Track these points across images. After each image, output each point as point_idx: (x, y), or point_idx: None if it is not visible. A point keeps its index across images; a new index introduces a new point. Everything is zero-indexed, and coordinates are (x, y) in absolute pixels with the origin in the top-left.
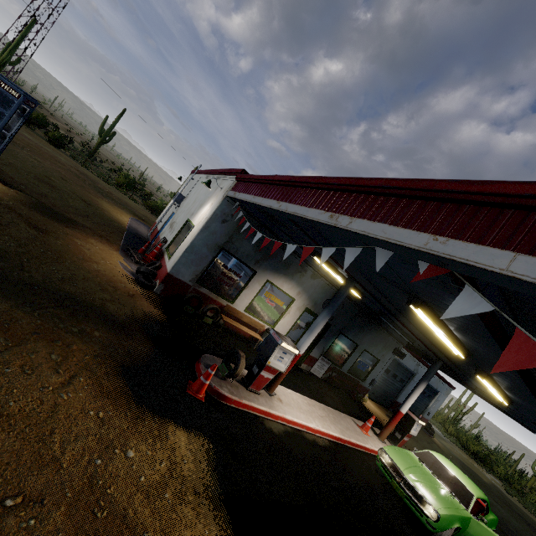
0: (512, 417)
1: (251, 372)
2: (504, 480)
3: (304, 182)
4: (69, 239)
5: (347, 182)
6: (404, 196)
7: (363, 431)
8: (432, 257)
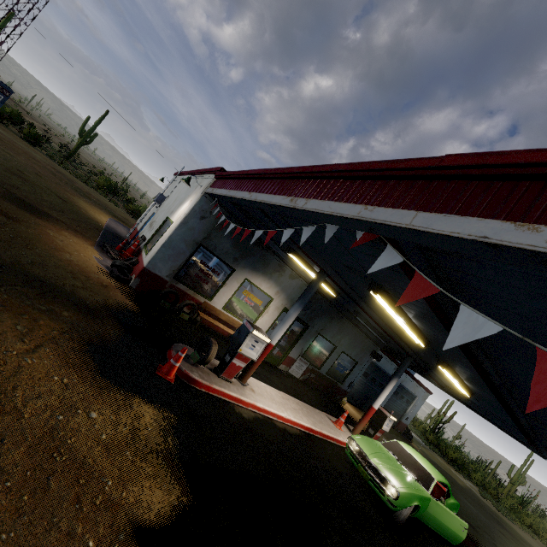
0: (476, 412)
1: (224, 360)
2: (481, 486)
3: (272, 173)
4: (41, 229)
5: (306, 170)
6: (348, 177)
7: (336, 426)
8: (363, 224)
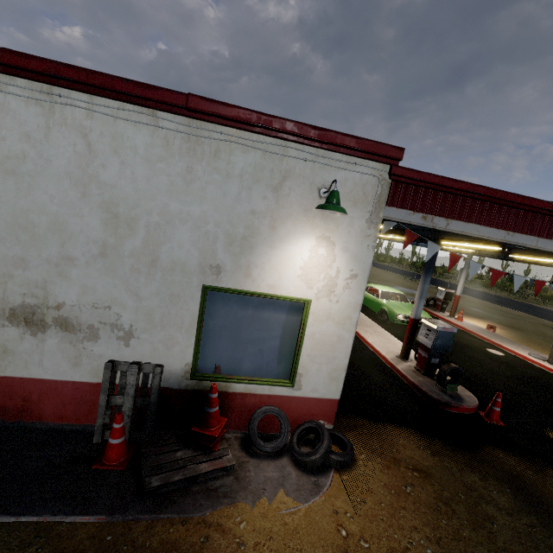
0: None
1: (432, 365)
2: None
3: None
4: None
5: None
6: None
7: None
8: None
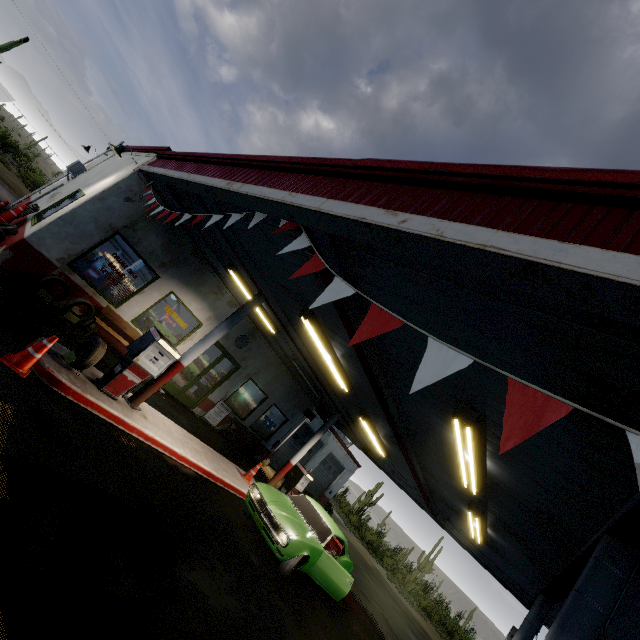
0: (391, 477)
1: (112, 371)
2: (390, 570)
3: (219, 157)
4: None
5: (252, 158)
6: (286, 169)
7: (244, 479)
8: (285, 208)
